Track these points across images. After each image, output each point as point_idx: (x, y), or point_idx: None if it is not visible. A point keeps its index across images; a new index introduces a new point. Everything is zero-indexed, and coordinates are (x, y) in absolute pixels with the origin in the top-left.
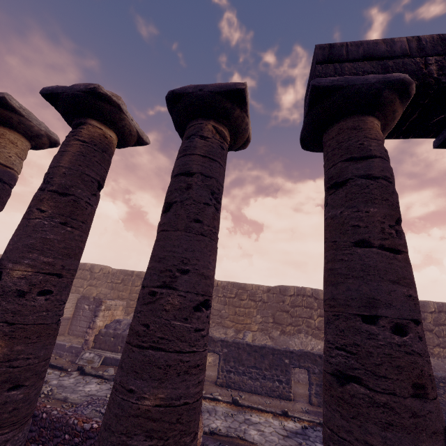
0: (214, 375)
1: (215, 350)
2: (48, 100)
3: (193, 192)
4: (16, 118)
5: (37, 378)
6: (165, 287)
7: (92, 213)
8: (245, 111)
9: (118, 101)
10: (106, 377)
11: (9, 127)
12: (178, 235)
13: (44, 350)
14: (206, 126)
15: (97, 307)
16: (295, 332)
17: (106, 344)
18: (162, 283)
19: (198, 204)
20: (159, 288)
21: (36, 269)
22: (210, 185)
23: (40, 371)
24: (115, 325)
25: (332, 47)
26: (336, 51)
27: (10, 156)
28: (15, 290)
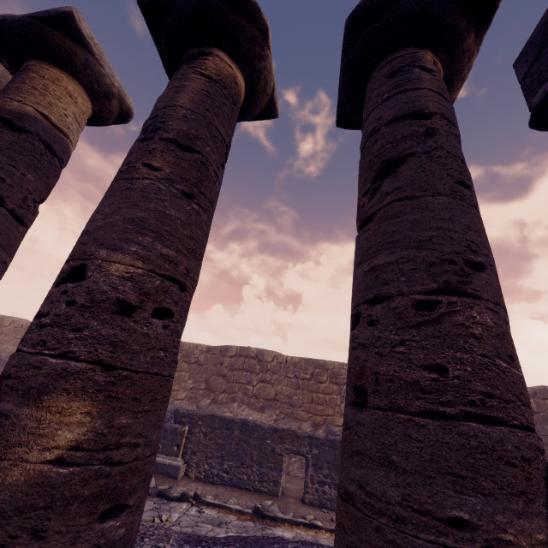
0: (295, 488)
1: (301, 451)
2: (147, 18)
3: (443, 139)
4: (82, 55)
5: (144, 490)
6: (449, 293)
7: (218, 195)
8: (479, 41)
9: (266, 21)
10: None
11: (67, 71)
12: (444, 202)
13: (156, 431)
14: (425, 56)
15: None
16: None
17: None
18: (441, 284)
19: (455, 159)
20: (438, 294)
21: (150, 265)
22: (459, 136)
23: (148, 474)
24: None
25: None
26: None
27: (66, 115)
28: (115, 301)
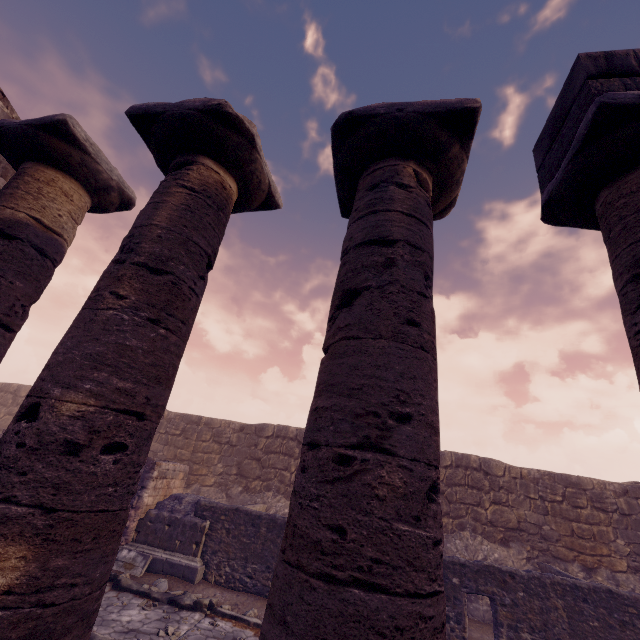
0: None
1: None
2: (136, 126)
3: (399, 272)
4: (77, 156)
5: (83, 628)
6: (368, 448)
7: (196, 308)
8: (466, 149)
9: (252, 129)
10: (155, 596)
11: (64, 170)
12: (383, 346)
13: (101, 567)
14: (405, 169)
15: (146, 473)
16: (455, 527)
17: (156, 536)
18: (361, 439)
19: (409, 293)
20: (357, 449)
21: (103, 401)
22: (424, 263)
23: (90, 611)
24: (172, 504)
25: (610, 56)
26: (618, 62)
27: (60, 215)
28: (63, 441)
